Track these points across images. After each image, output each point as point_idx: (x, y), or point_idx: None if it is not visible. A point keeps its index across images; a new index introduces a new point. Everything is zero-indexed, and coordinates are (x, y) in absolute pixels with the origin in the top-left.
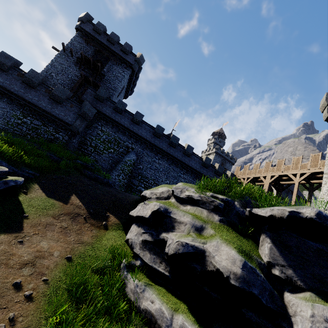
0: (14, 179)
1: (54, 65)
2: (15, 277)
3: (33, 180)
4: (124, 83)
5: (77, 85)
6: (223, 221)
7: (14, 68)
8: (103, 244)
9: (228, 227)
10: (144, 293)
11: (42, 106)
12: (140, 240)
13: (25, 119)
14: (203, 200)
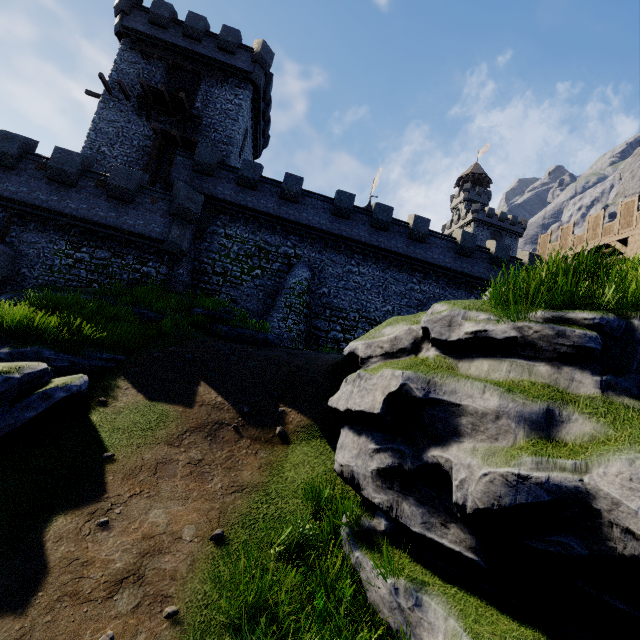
0: (61, 383)
1: (100, 129)
2: (99, 626)
3: (115, 371)
4: (244, 122)
5: (153, 156)
6: (613, 387)
7: (25, 158)
8: (287, 481)
9: (638, 404)
10: (421, 612)
11: (100, 218)
12: (373, 470)
13: (79, 253)
14: (528, 337)
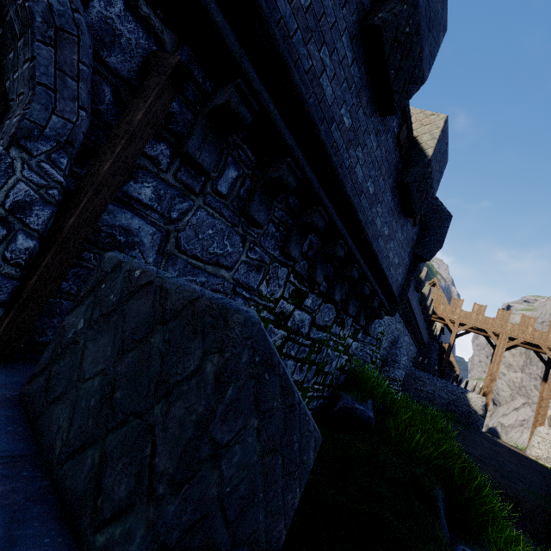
0: None
1: None
2: None
3: None
4: None
5: None
6: None
7: None
8: None
9: None
10: None
11: (374, 232)
12: None
13: (299, 310)
14: None
